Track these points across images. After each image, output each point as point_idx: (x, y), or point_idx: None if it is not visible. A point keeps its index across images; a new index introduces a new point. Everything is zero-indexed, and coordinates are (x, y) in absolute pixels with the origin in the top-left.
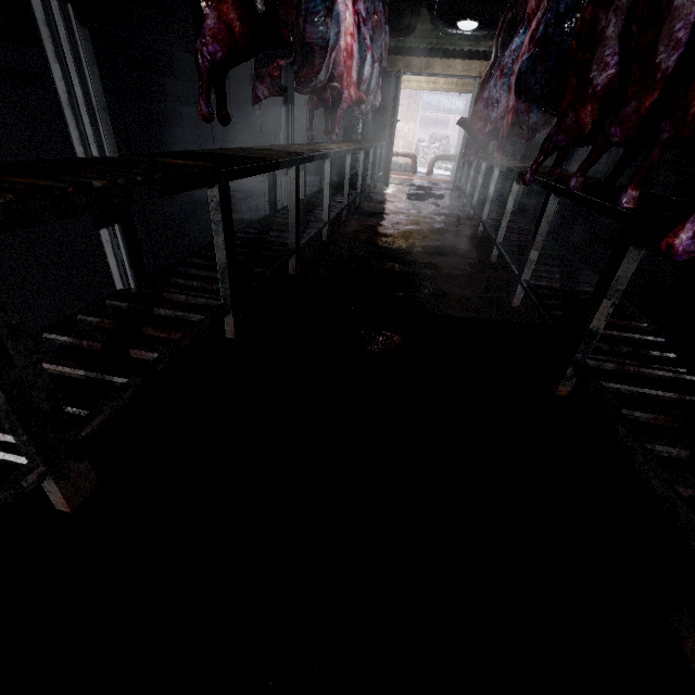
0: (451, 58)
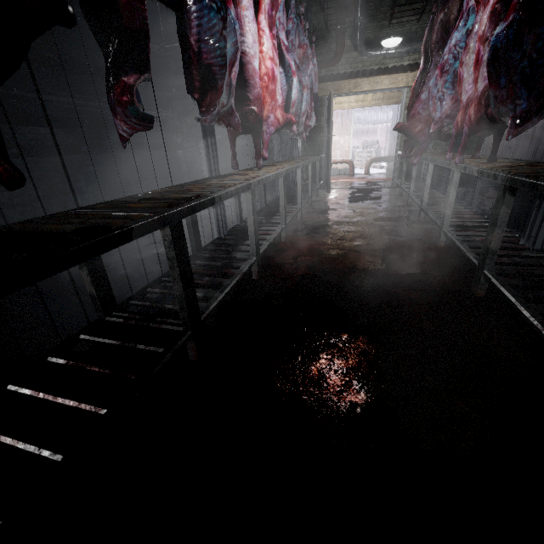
0: (377, 75)
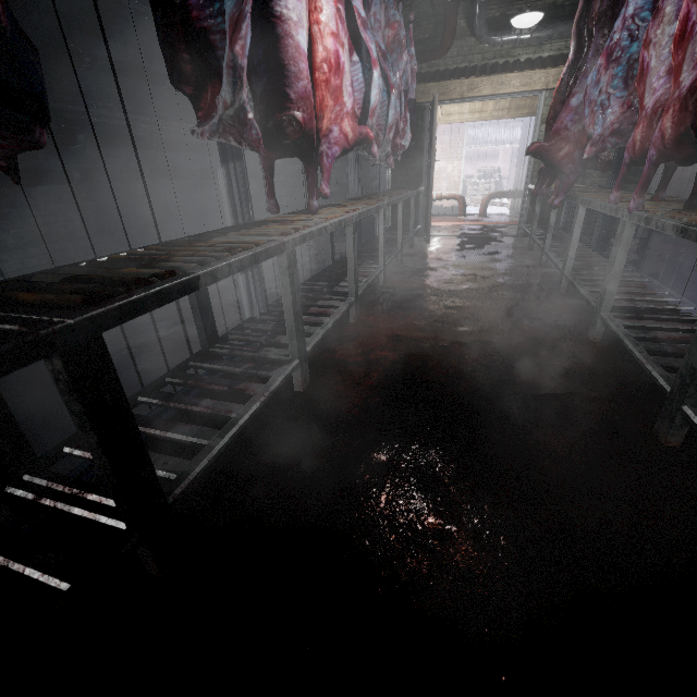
0: (503, 72)
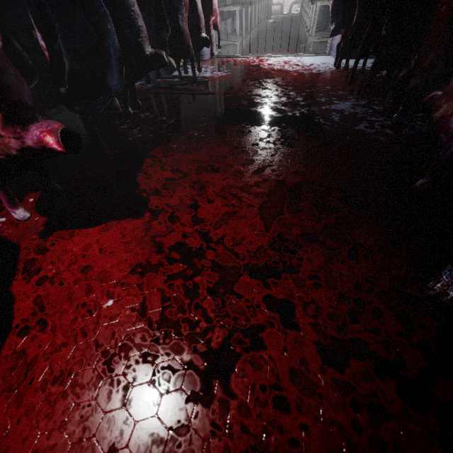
0: None
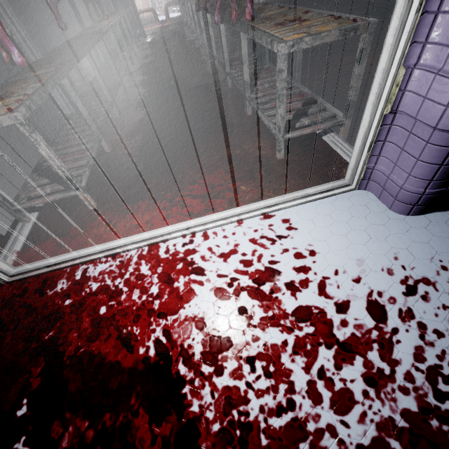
0: None
